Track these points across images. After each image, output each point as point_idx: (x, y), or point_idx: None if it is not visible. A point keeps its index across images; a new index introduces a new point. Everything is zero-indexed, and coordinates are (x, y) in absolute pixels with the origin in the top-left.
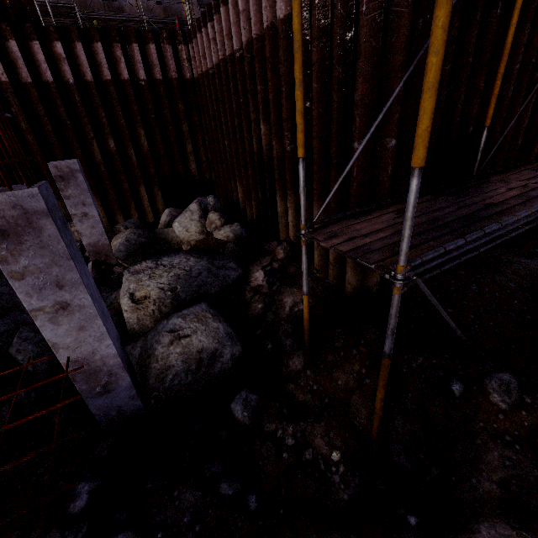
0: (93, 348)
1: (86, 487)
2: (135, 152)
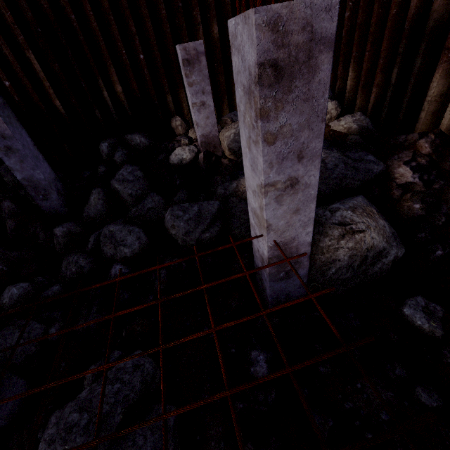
0: (295, 234)
1: (261, 357)
2: None
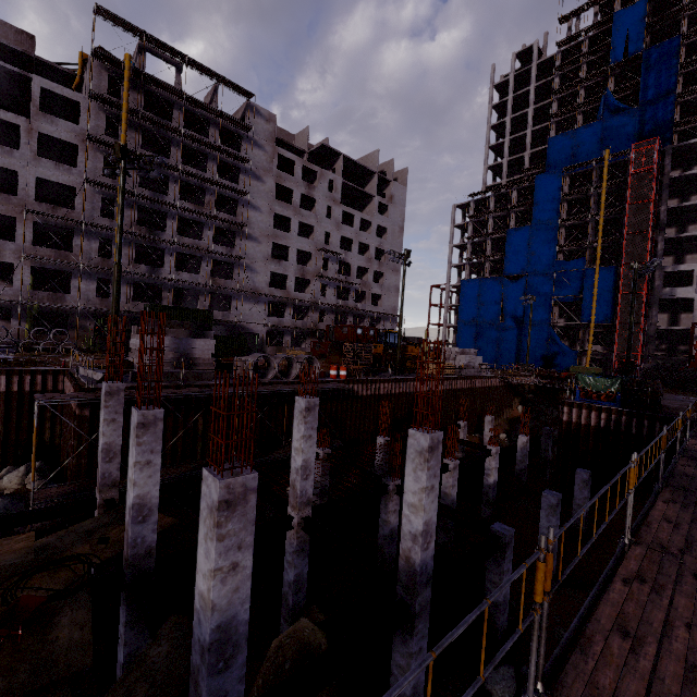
0: None
1: None
2: (5, 427)
